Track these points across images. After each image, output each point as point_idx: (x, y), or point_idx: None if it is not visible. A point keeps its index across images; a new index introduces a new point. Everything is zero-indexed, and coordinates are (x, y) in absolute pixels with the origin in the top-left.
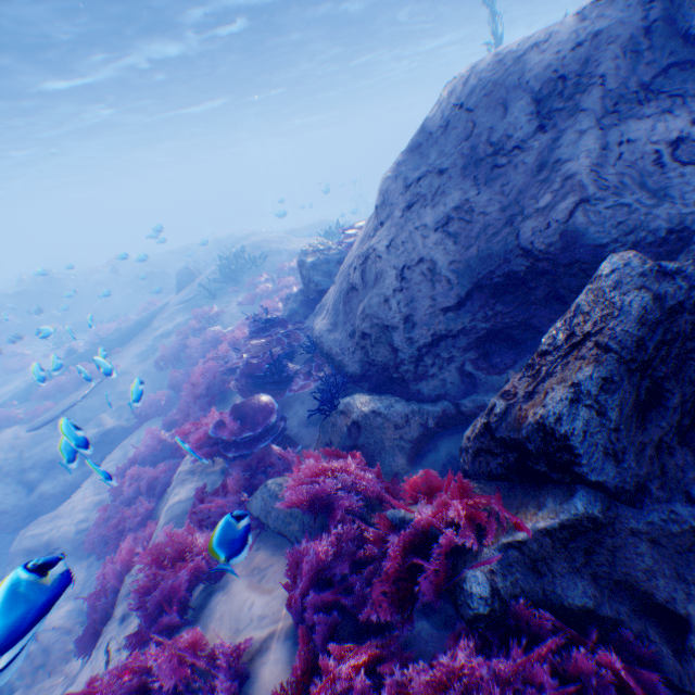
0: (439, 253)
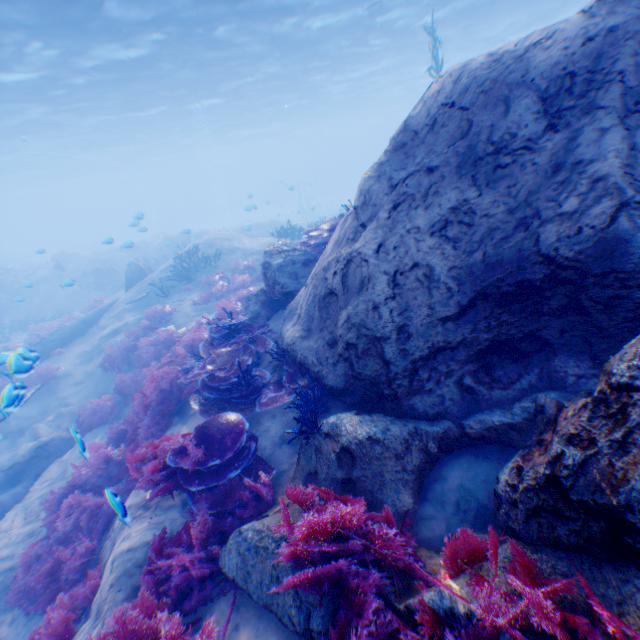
0: (436, 258)
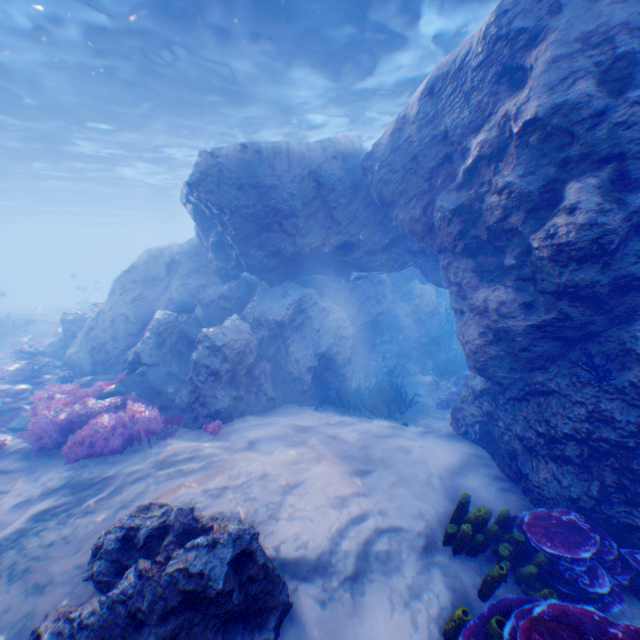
0: (132, 312)
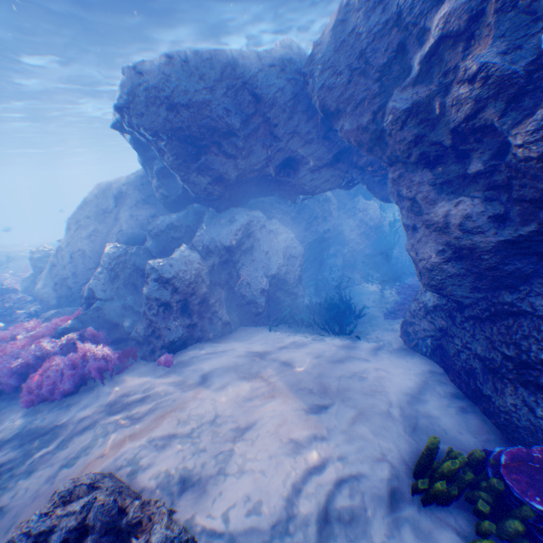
0: (88, 247)
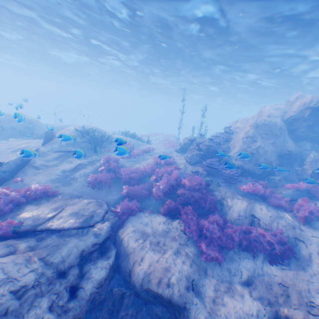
0: (273, 148)
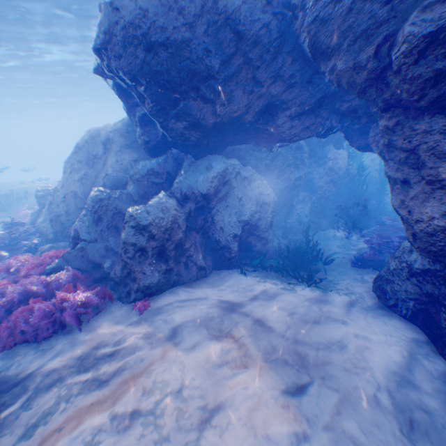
0: (79, 189)
